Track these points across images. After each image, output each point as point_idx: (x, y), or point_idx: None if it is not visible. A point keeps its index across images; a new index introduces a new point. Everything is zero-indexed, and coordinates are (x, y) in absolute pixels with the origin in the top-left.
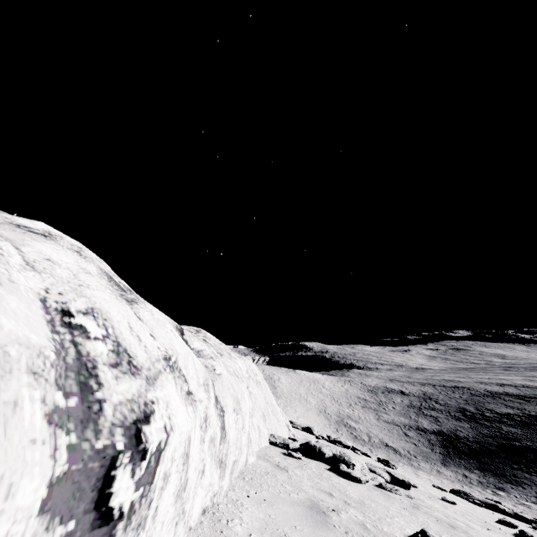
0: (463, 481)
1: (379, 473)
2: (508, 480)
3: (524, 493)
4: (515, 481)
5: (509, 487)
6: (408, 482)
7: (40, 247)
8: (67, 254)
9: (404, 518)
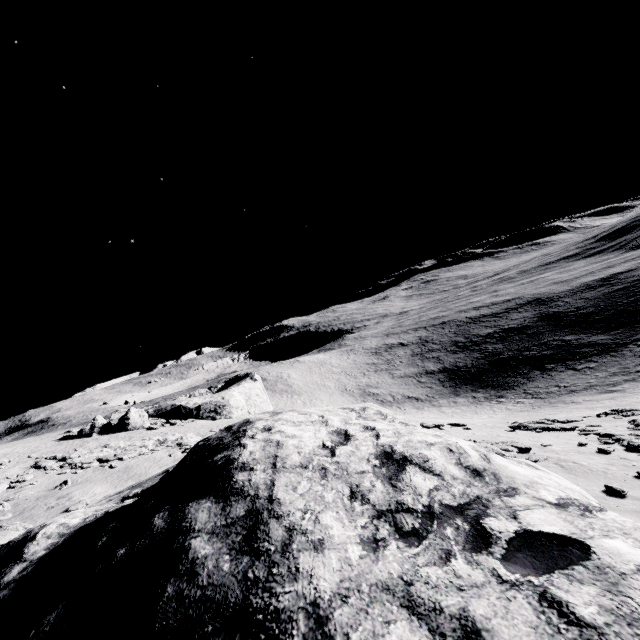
0: (474, 402)
1: (511, 450)
2: (503, 388)
3: (517, 394)
4: (508, 387)
5: (505, 393)
6: (529, 447)
7: (517, 470)
8: (498, 459)
9: (578, 480)
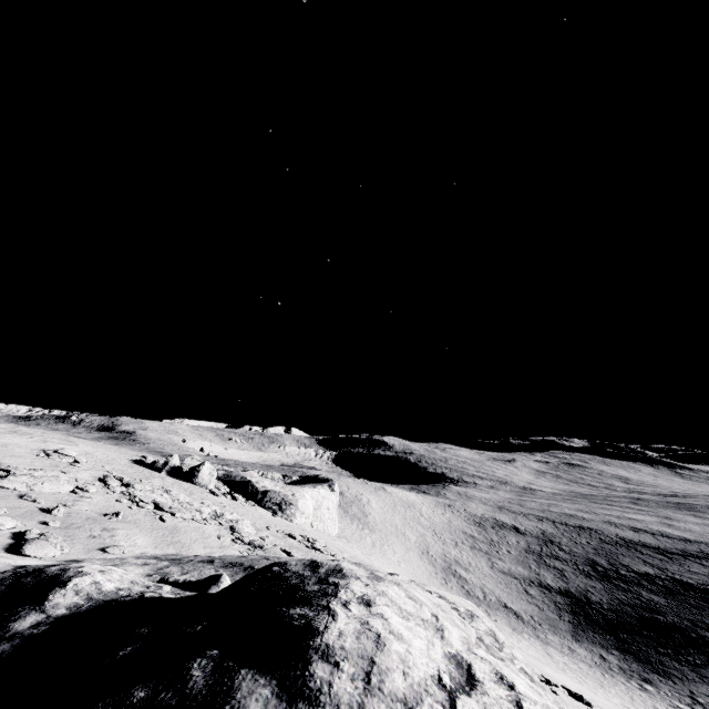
0: (602, 665)
1: None
2: (655, 669)
3: (676, 691)
4: (663, 671)
5: (657, 679)
6: None
7: None
8: None
9: None
